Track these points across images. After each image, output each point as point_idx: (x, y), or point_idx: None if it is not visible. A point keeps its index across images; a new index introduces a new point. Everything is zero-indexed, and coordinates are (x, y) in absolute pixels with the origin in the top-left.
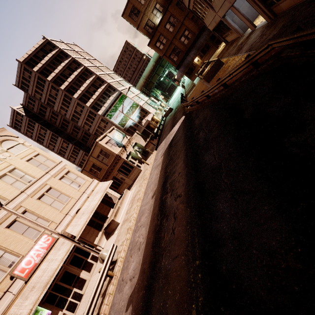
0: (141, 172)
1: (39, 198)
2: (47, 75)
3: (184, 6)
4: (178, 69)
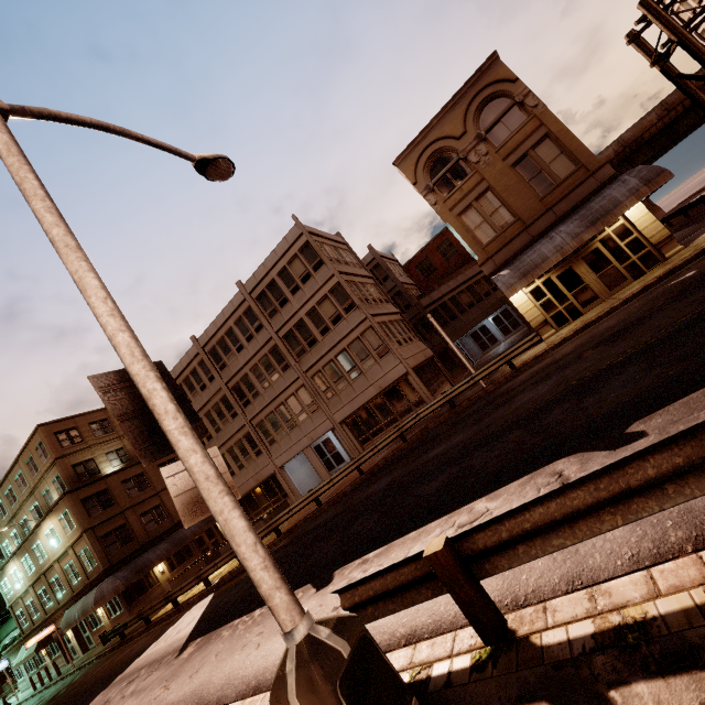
0: None
1: None
2: None
3: None
4: (111, 574)
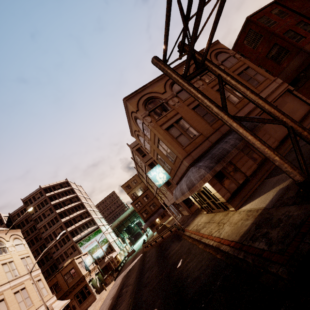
0: (95, 300)
1: (15, 293)
2: (52, 200)
3: (154, 194)
4: (146, 222)
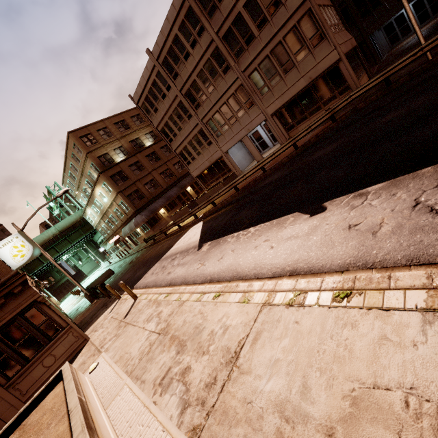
0: (84, 344)
1: None
2: None
3: (171, 147)
4: (138, 213)
